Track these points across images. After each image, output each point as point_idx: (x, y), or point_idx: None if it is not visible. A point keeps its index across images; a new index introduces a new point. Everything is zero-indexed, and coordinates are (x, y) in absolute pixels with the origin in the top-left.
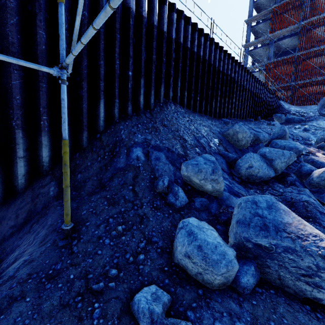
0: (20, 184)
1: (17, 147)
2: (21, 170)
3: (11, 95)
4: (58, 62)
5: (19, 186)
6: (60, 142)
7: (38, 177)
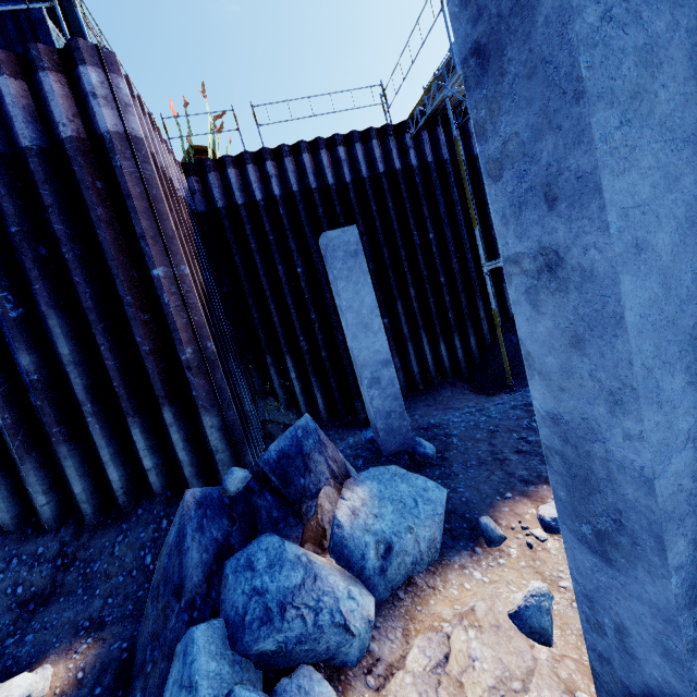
0: (486, 339)
1: (479, 312)
2: (484, 329)
3: (469, 275)
4: (488, 234)
5: (486, 341)
6: (502, 300)
7: (495, 333)
